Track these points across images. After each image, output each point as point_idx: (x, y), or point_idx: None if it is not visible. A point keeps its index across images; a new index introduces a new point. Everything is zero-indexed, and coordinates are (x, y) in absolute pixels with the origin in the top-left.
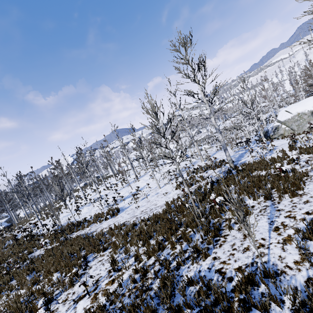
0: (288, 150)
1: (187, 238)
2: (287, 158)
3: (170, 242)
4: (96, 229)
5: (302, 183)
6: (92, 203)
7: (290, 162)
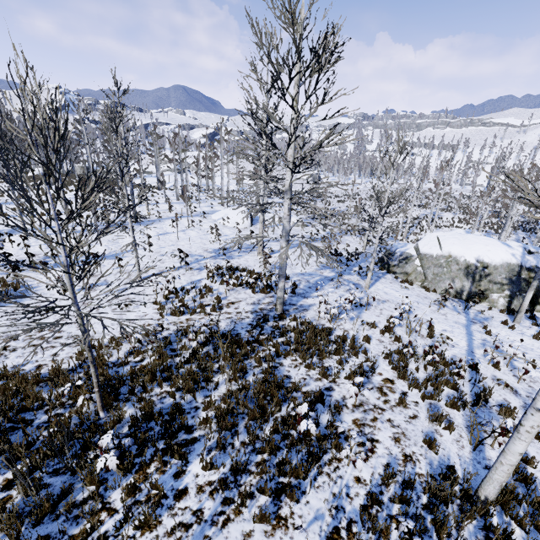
0: (380, 330)
1: None
2: (362, 352)
3: None
4: None
5: (314, 472)
6: None
7: (353, 376)
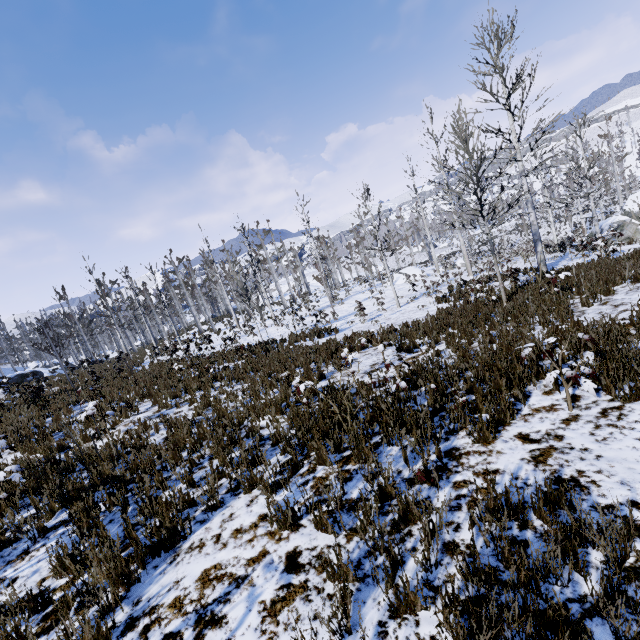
0: None
1: (517, 317)
2: None
3: (489, 324)
4: (311, 344)
5: None
6: (266, 327)
7: None
